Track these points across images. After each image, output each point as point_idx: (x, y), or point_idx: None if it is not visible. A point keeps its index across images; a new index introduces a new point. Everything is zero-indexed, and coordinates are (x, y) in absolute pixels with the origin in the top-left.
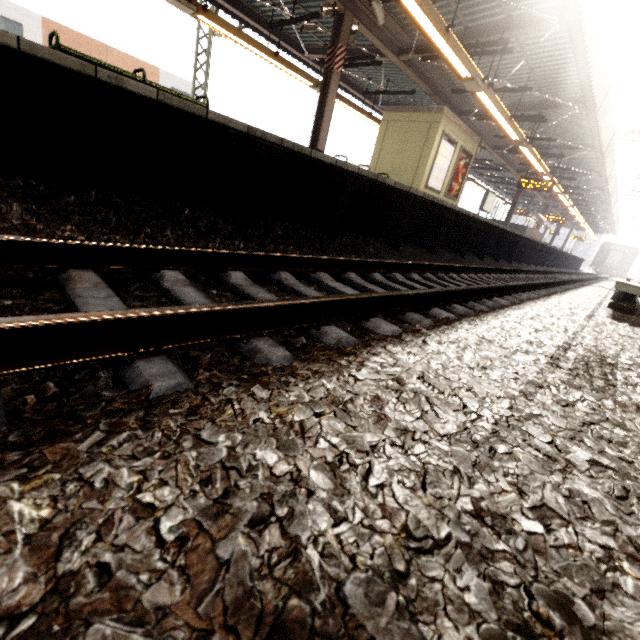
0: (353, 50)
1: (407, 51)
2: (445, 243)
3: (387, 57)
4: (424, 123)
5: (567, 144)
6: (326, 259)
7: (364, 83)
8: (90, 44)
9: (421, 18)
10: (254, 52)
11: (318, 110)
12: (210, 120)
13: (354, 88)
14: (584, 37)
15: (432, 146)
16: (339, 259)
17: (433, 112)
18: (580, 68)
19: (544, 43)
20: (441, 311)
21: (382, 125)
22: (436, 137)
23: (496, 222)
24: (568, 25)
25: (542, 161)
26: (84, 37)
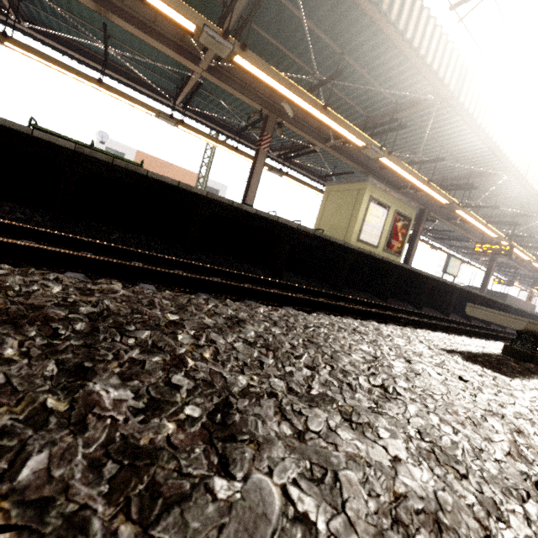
0: (298, 145)
1: (331, 140)
2: (365, 286)
3: (316, 145)
4: (354, 190)
5: (519, 213)
6: (54, 233)
7: (323, 172)
8: (161, 163)
9: (299, 100)
10: (221, 148)
11: (250, 177)
12: (36, 137)
13: (315, 176)
14: (464, 107)
15: (360, 207)
16: (78, 238)
17: (360, 182)
18: (481, 137)
19: (442, 122)
20: (74, 274)
21: (324, 195)
22: (363, 200)
23: (468, 286)
24: (445, 100)
25: (496, 228)
26: (158, 159)
